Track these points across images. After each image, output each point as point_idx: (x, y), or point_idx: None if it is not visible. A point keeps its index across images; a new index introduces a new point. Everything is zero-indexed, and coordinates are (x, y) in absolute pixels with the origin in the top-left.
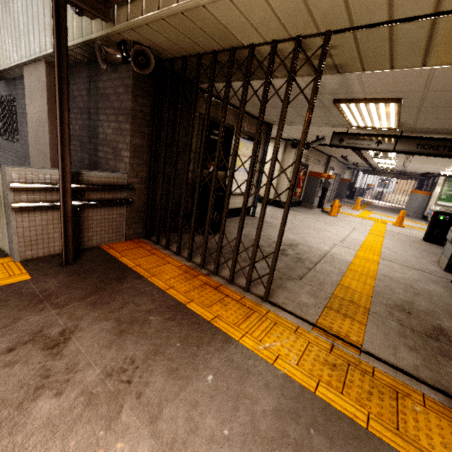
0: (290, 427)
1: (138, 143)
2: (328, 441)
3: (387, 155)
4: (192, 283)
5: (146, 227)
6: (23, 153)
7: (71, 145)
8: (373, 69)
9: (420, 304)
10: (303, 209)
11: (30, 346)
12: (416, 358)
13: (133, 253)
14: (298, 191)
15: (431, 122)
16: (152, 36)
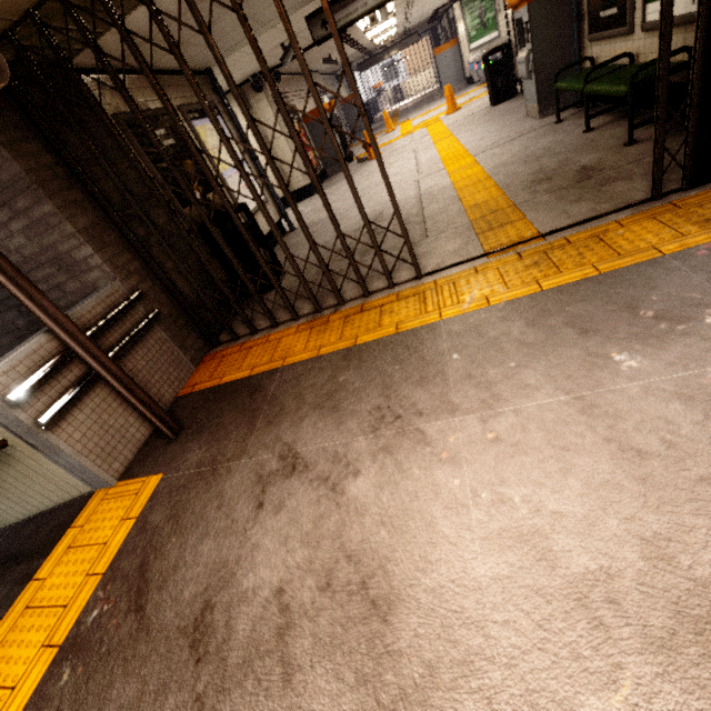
0: (551, 321)
1: (86, 224)
2: (584, 303)
3: (386, 11)
4: (333, 328)
5: (201, 333)
6: None
7: None
8: None
9: (549, 164)
10: (335, 178)
11: (272, 488)
12: (587, 204)
13: (227, 366)
14: (310, 156)
15: None
16: None
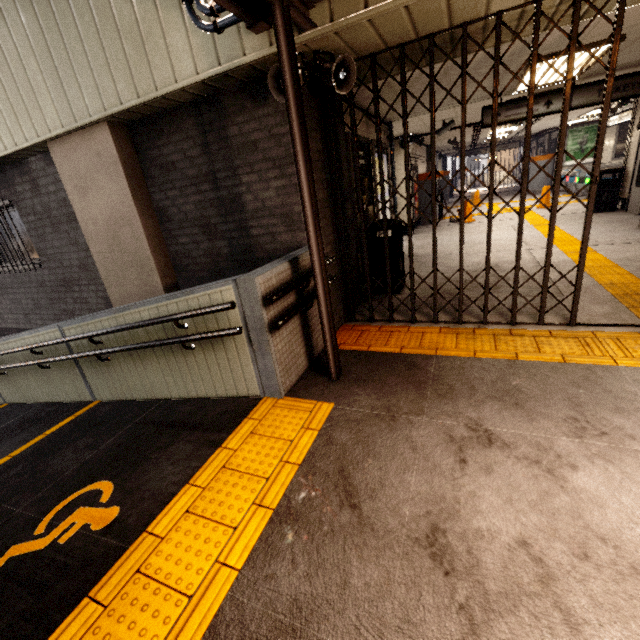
0: None
1: (321, 197)
2: None
3: None
4: (483, 340)
5: (346, 306)
6: (60, 281)
7: (182, 236)
8: (629, 5)
9: None
10: (428, 227)
11: (470, 451)
12: None
13: (370, 339)
14: (416, 205)
15: (627, 57)
16: (356, 35)
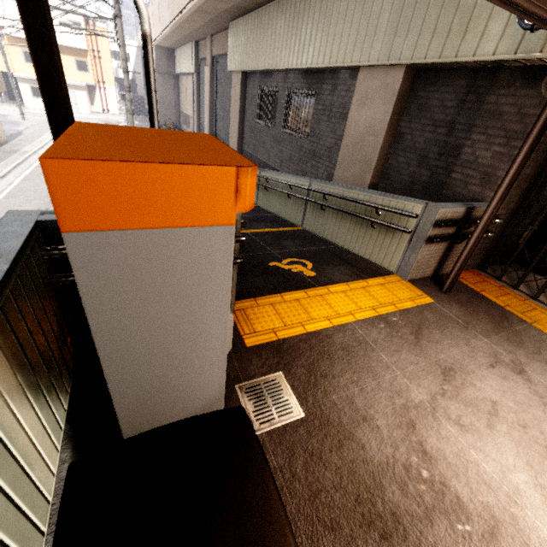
0: None
1: (527, 172)
2: None
3: None
4: None
5: (485, 258)
6: (311, 151)
7: (402, 157)
8: None
9: None
10: None
11: (502, 367)
12: None
13: (487, 288)
14: None
15: None
16: None
